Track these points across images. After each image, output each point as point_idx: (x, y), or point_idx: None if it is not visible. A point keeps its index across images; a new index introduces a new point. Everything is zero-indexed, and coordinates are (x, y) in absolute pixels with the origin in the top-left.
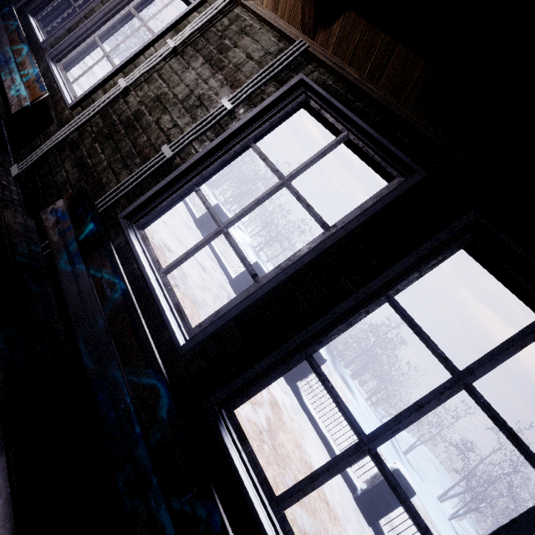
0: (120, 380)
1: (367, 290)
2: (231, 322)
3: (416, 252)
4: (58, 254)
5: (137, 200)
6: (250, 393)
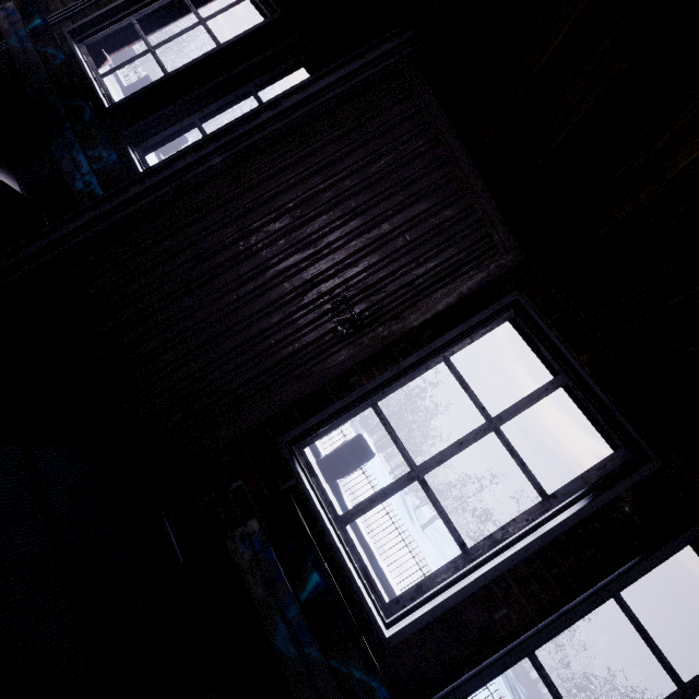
0: (58, 104)
1: (232, 73)
2: (146, 97)
3: (264, 54)
4: (8, 36)
5: (82, 20)
6: (154, 140)
